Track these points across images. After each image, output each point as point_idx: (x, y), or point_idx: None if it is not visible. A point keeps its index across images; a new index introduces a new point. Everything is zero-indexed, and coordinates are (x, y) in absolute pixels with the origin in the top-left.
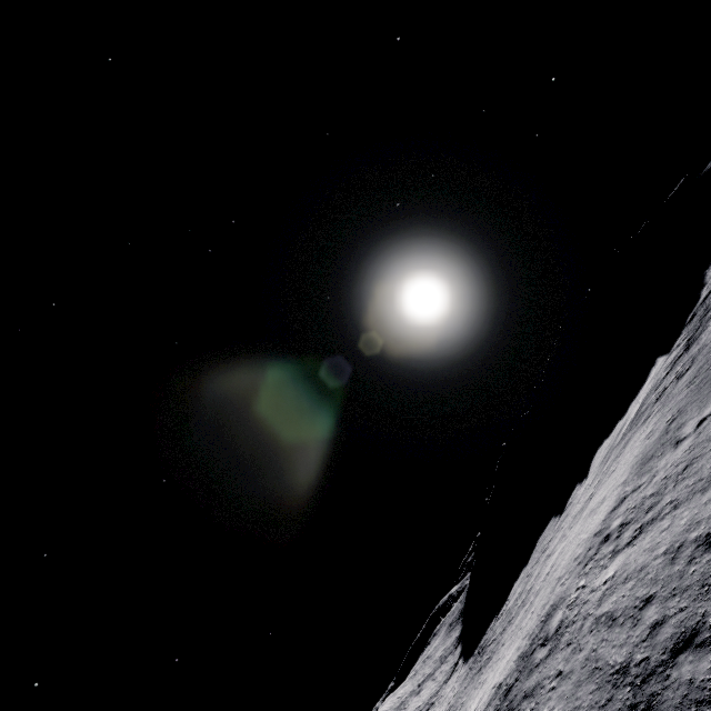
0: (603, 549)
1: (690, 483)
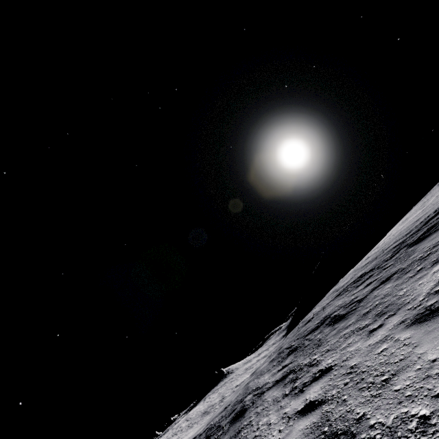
0: (373, 252)
1: (420, 213)
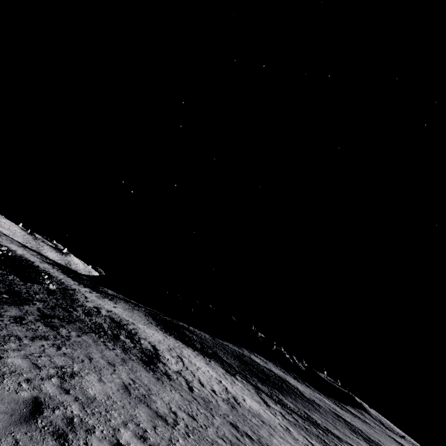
0: None
1: None
